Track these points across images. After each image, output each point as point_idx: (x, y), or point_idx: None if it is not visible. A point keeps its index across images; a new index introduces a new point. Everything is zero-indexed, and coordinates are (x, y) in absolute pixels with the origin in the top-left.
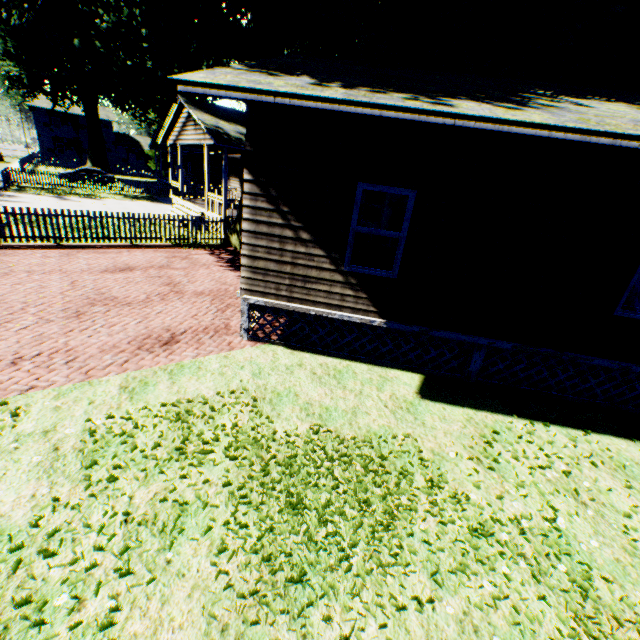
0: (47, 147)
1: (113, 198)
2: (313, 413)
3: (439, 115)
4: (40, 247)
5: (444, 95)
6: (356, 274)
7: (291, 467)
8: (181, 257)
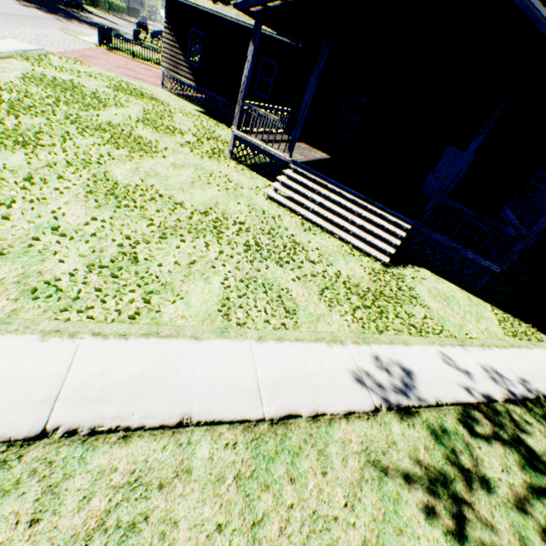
0: None
1: None
2: (156, 96)
3: (187, 2)
4: (126, 57)
5: None
6: (190, 65)
7: (136, 91)
8: None
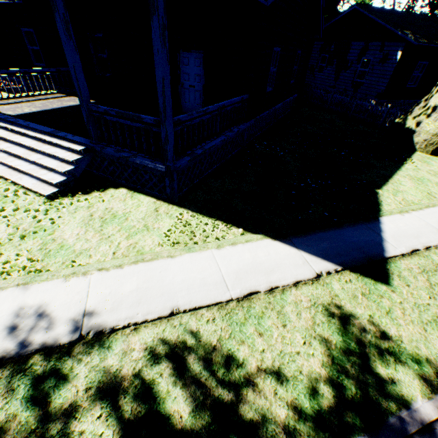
0: None
1: None
2: None
3: None
4: None
5: None
6: None
7: None
8: None
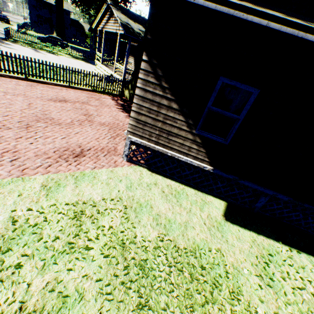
0: (34, 20)
1: (64, 56)
2: (160, 223)
3: None
4: (16, 78)
5: (305, 20)
6: (202, 136)
7: (143, 270)
8: (95, 98)
